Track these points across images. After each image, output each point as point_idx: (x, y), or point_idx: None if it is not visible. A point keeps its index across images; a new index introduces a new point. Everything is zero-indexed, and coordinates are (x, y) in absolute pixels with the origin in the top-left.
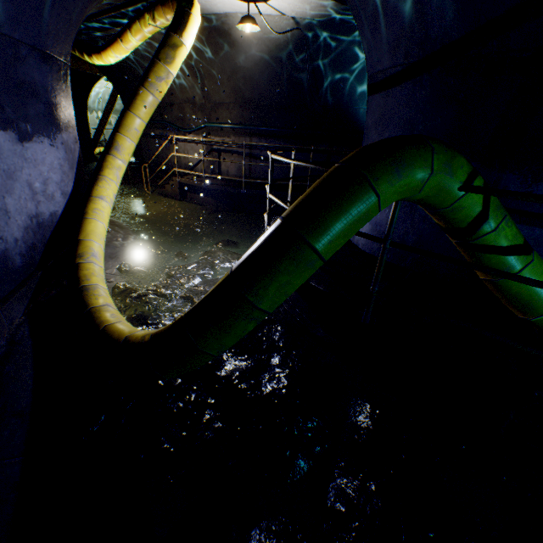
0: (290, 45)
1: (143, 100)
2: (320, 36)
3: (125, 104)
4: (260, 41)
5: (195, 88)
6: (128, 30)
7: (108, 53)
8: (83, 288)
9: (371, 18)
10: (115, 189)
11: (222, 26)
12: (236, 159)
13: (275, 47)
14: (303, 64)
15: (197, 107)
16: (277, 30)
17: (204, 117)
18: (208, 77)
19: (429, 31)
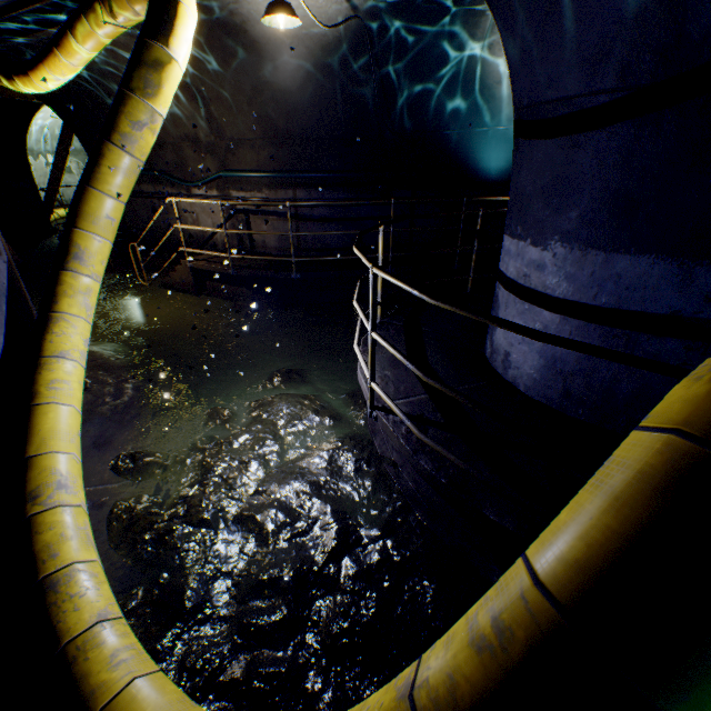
0: (344, 43)
1: (114, 165)
2: (390, 26)
3: (86, 147)
4: (296, 40)
5: (197, 118)
6: (69, 34)
7: (40, 73)
8: (45, 585)
9: (539, 0)
10: (86, 330)
11: (231, 18)
12: (275, 224)
13: (320, 49)
14: (365, 73)
15: (203, 147)
16: (323, 21)
17: (217, 162)
18: (215, 101)
19: (689, 27)
